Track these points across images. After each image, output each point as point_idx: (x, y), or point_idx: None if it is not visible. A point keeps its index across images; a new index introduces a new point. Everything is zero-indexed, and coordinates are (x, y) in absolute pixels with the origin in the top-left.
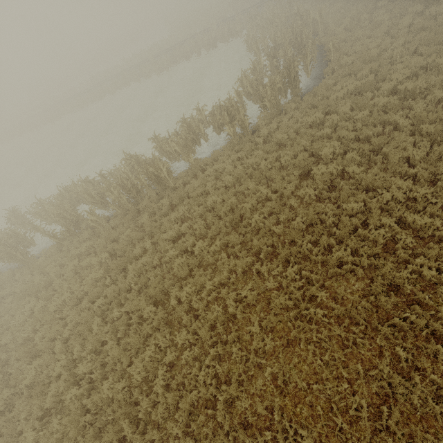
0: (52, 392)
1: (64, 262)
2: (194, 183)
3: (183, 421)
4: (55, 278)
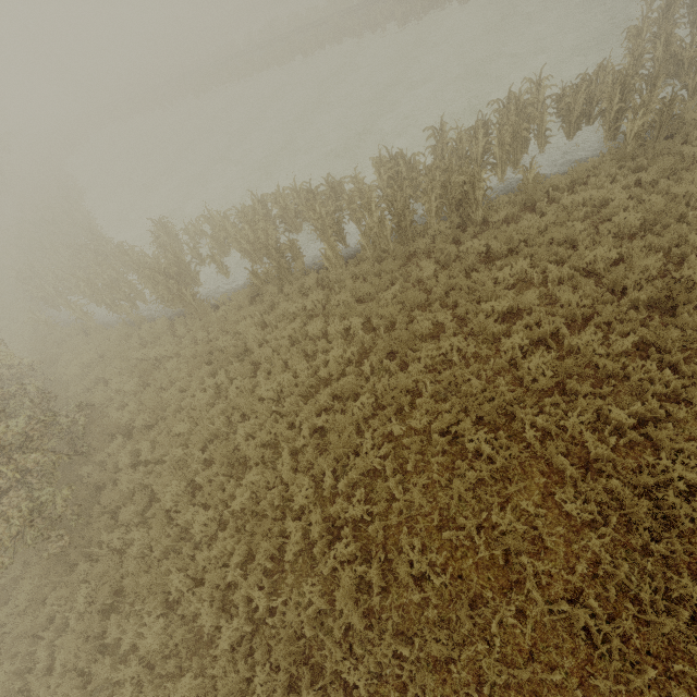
0: (293, 535)
1: (266, 321)
2: (538, 219)
3: (613, 669)
4: (255, 345)
